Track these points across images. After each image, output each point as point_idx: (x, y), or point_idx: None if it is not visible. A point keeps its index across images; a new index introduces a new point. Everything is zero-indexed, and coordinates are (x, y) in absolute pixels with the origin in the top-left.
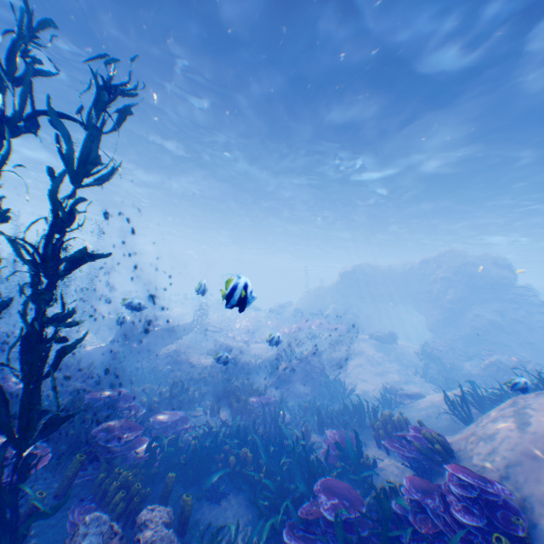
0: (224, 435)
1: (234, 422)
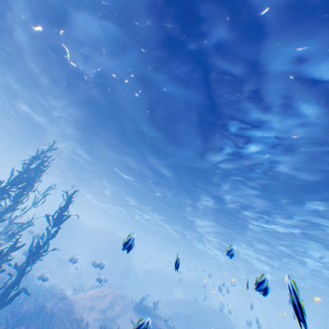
0: None
1: None
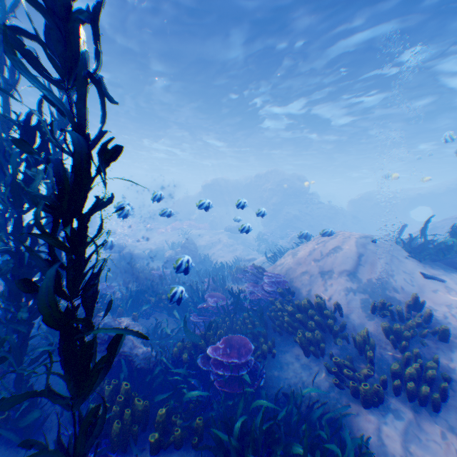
0: (144, 290)
1: (148, 283)
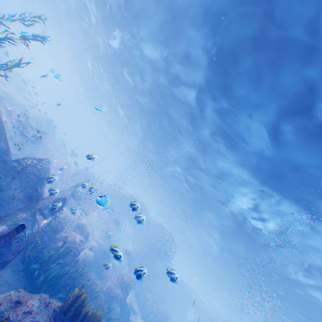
0: None
1: None
